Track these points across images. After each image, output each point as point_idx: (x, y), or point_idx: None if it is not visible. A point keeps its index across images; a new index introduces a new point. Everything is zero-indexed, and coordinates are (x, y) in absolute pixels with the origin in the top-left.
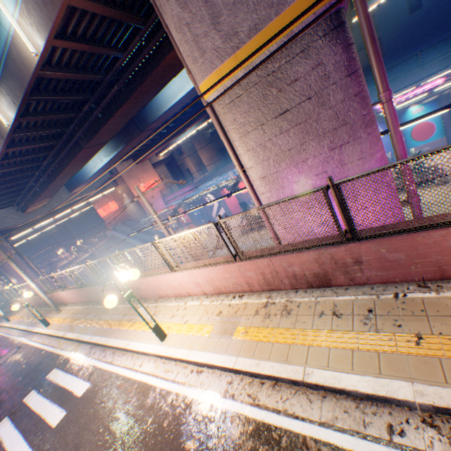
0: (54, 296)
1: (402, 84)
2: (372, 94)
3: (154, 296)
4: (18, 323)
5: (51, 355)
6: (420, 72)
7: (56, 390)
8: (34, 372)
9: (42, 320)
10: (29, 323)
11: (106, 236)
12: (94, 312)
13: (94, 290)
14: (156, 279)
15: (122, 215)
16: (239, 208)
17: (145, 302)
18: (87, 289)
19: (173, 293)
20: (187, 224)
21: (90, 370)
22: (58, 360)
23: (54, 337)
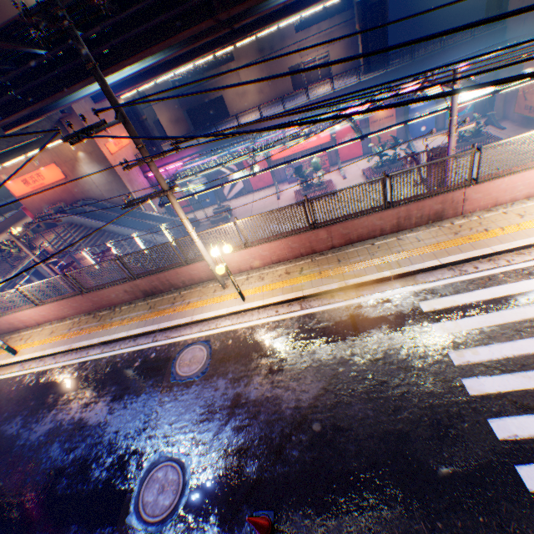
0: (187, 271)
1: (457, 51)
2: (432, 56)
3: (483, 207)
4: (83, 340)
5: (358, 306)
6: (472, 43)
7: (493, 303)
8: (371, 324)
9: (239, 292)
10: (136, 325)
11: (50, 225)
12: (353, 256)
13: (343, 229)
14: (517, 178)
15: (70, 191)
16: (264, 182)
17: (467, 218)
18: (324, 230)
19: (525, 194)
20: (198, 202)
21: (514, 274)
22: (399, 300)
23: (298, 301)
